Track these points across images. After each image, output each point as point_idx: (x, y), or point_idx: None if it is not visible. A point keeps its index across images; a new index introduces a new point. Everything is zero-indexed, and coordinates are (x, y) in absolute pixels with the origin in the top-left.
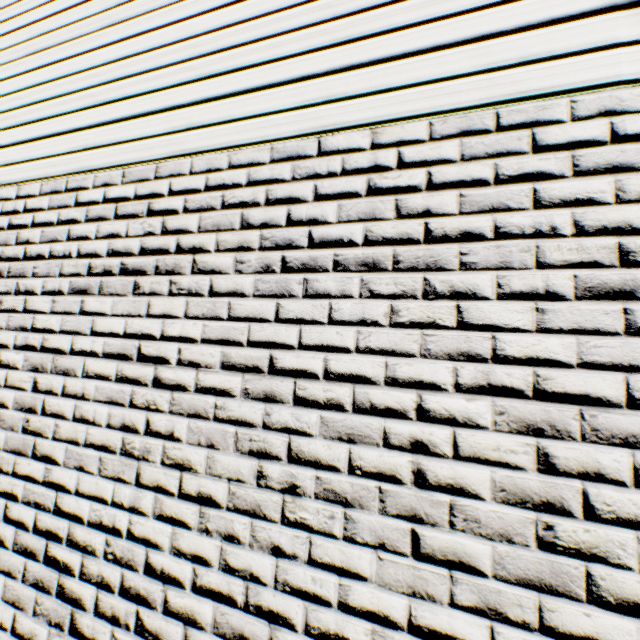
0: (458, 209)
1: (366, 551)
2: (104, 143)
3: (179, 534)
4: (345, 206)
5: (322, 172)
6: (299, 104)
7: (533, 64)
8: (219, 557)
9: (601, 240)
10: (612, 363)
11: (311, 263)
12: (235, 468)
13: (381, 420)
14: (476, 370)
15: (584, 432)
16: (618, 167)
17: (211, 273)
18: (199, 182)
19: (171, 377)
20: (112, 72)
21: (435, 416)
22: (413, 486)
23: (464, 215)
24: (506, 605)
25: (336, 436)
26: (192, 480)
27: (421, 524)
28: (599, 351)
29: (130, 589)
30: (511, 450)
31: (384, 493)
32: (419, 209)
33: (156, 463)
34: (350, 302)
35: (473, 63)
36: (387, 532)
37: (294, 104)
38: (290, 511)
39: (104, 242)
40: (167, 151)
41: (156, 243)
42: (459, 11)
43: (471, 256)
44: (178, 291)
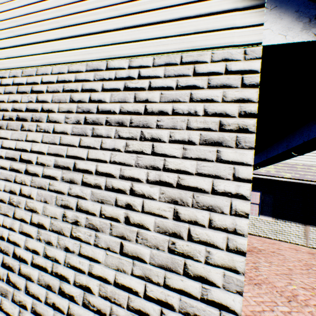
0: (159, 100)
1: (102, 251)
2: (15, 56)
3: (28, 240)
4: (114, 95)
5: (106, 78)
6: (101, 44)
7: (200, 34)
8: (43, 251)
9: (213, 118)
10: (209, 174)
11: (96, 120)
12: (54, 212)
13: (115, 194)
14: (156, 174)
15: (193, 203)
16: (225, 85)
17: (54, 122)
18: (54, 78)
19: (32, 170)
20: (22, 20)
21: (137, 193)
22: (124, 223)
23: (161, 103)
24: (152, 275)
25: (96, 200)
26: (36, 217)
27: (125, 240)
28: (204, 168)
29: (6, 263)
30: (164, 210)
31: (112, 226)
32: (144, 99)
33: (22, 208)
34: (110, 140)
35: (175, 31)
36: (111, 243)
37: (99, 44)
38: (74, 232)
39: (11, 104)
40: (42, 62)
41: (33, 106)
42: (173, 5)
43: (161, 122)
44: (40, 130)
